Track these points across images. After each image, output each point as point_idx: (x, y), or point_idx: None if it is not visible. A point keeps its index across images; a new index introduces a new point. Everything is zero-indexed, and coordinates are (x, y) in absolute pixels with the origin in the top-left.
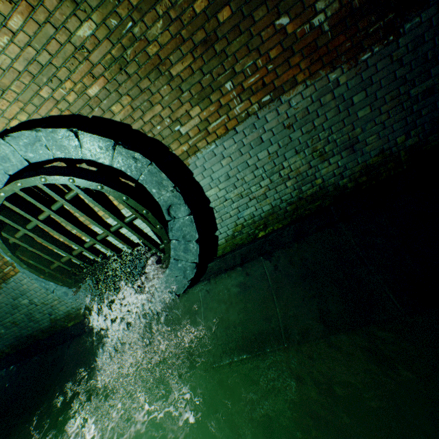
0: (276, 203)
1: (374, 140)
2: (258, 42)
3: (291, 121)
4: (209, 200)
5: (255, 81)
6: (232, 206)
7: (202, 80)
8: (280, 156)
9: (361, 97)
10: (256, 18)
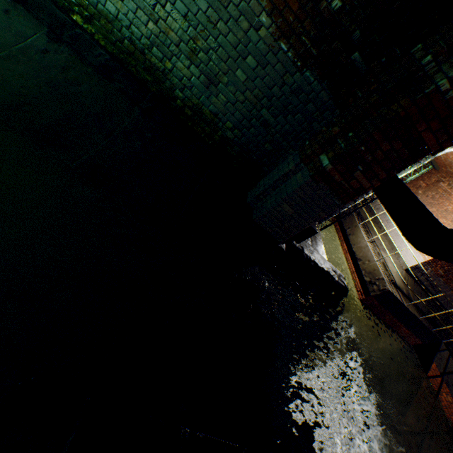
0: (124, 21)
1: (222, 103)
2: None
3: None
4: None
5: None
6: None
7: None
8: None
9: (253, 65)
10: None
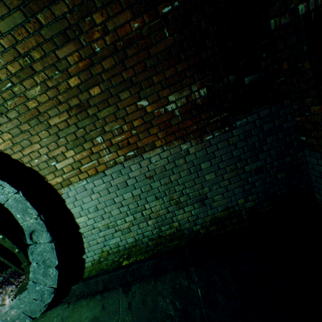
0: (139, 237)
1: (220, 199)
2: (124, 113)
3: (151, 173)
4: (79, 226)
5: (122, 140)
6: (99, 234)
7: (77, 132)
8: (143, 199)
9: (208, 164)
10: (122, 97)
